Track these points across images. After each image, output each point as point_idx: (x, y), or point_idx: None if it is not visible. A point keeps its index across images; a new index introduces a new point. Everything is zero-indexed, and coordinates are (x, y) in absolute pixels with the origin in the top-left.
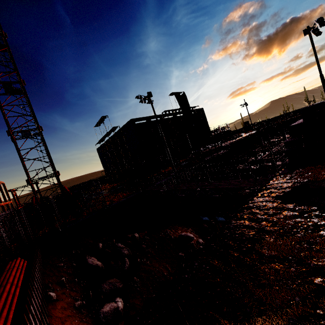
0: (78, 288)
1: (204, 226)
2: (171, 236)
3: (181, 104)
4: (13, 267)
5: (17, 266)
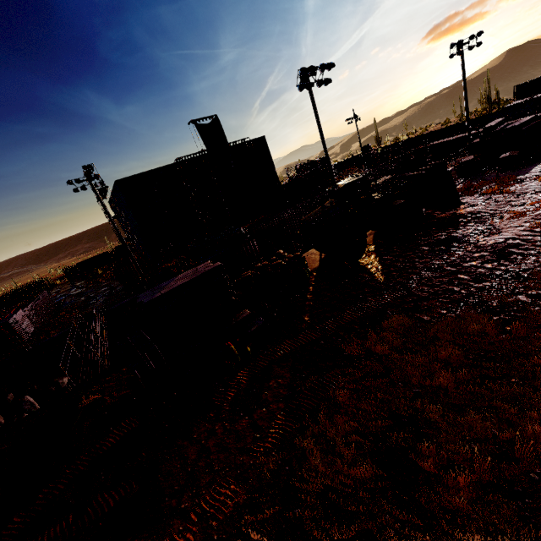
0: None
1: None
2: None
3: (208, 142)
4: None
5: None
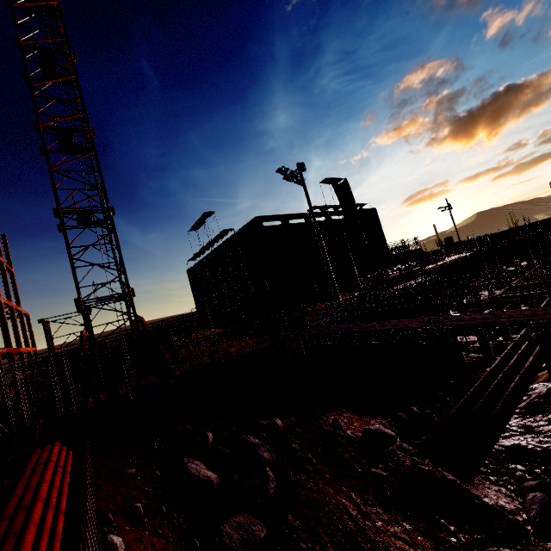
0: (168, 531)
1: (402, 417)
2: (345, 431)
3: (340, 198)
4: (47, 461)
5: (55, 460)
